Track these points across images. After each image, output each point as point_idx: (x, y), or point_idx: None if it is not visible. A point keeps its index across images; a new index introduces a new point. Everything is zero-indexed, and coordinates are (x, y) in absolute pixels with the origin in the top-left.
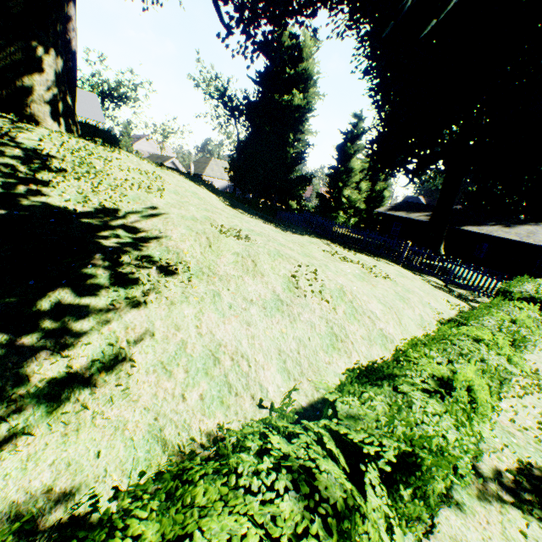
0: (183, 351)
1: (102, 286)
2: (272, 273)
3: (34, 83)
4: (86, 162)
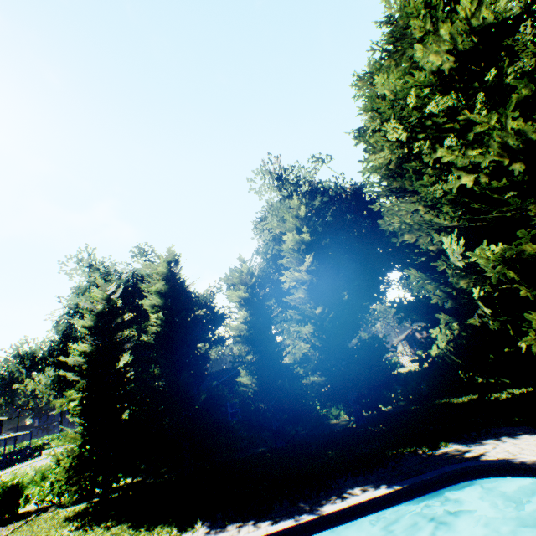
0: None
1: None
2: None
3: None
4: None
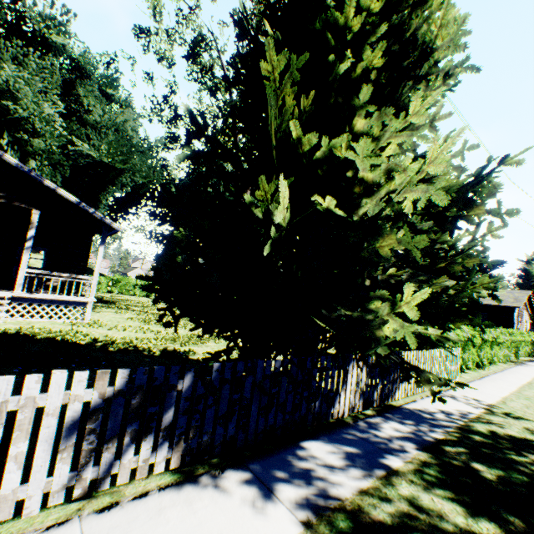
0: None
1: None
2: None
3: None
4: None
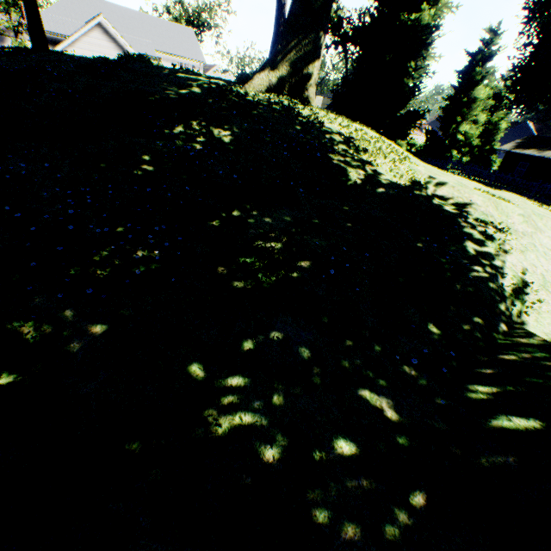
0: (544, 279)
1: (481, 240)
2: (546, 230)
3: (314, 69)
4: (367, 139)
